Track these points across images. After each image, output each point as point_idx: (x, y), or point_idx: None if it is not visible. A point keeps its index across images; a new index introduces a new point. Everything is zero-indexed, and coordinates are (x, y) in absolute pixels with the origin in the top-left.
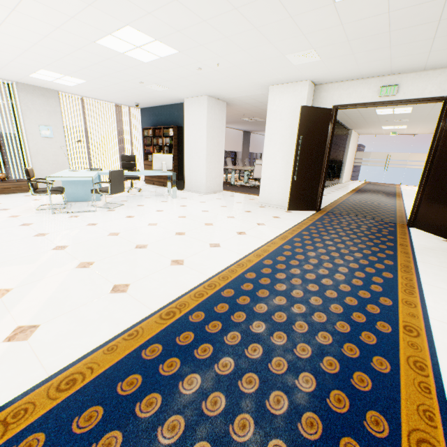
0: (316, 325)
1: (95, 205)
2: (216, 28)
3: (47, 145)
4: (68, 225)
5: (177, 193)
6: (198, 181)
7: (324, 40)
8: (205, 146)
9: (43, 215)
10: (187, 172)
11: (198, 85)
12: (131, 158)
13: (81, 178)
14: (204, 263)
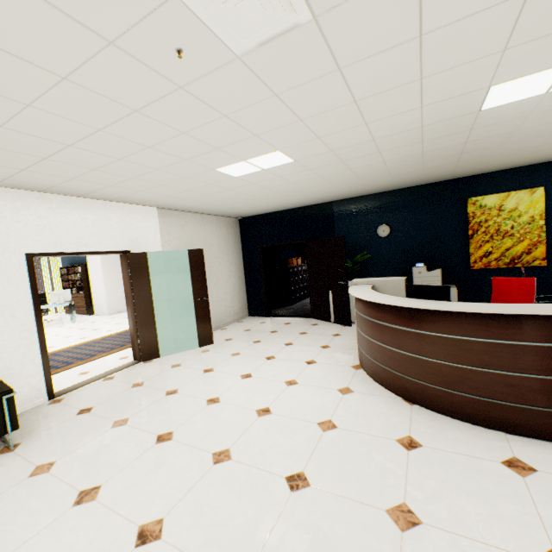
0: None
1: None
2: None
3: None
4: None
5: (83, 318)
6: (103, 306)
7: None
8: (103, 278)
9: None
10: (95, 299)
11: None
12: (42, 296)
13: None
14: None
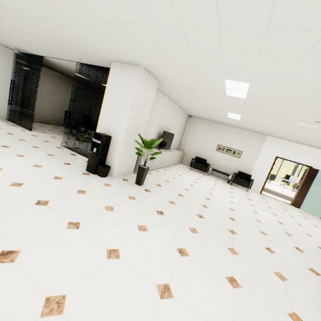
0: (267, 190)
1: None
2: None
3: None
4: None
5: None
6: None
7: None
8: None
9: None
10: None
11: None
12: (289, 176)
13: None
14: (267, 187)
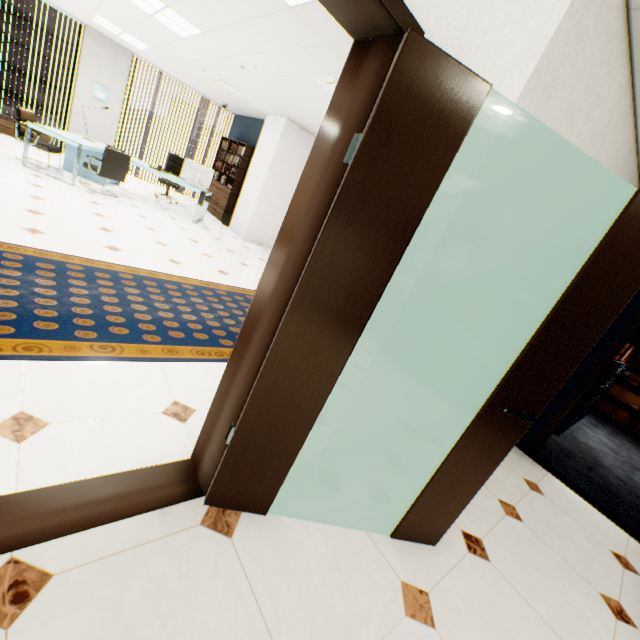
0: (24, 300)
1: (86, 184)
2: (209, 8)
3: (97, 109)
4: (11, 175)
5: (211, 224)
6: (243, 221)
7: (333, 66)
8: (264, 179)
9: (10, 162)
10: (238, 206)
11: (264, 96)
12: (181, 162)
13: (67, 140)
14: (59, 244)
